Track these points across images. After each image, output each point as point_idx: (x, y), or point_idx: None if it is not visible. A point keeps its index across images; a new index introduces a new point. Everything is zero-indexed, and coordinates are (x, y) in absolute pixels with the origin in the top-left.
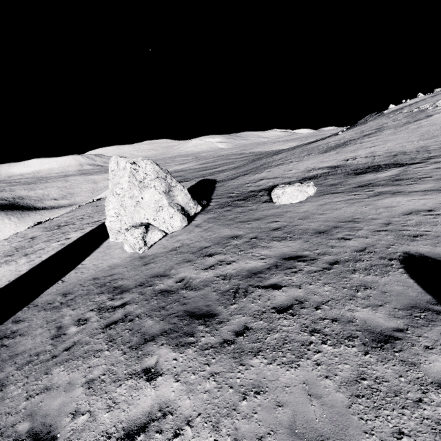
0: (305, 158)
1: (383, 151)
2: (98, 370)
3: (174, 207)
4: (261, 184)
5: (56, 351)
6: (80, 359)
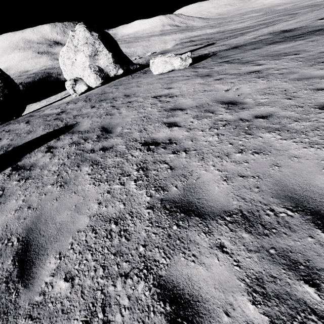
0: (303, 15)
1: None
2: None
3: (92, 68)
4: (202, 52)
5: None
6: None
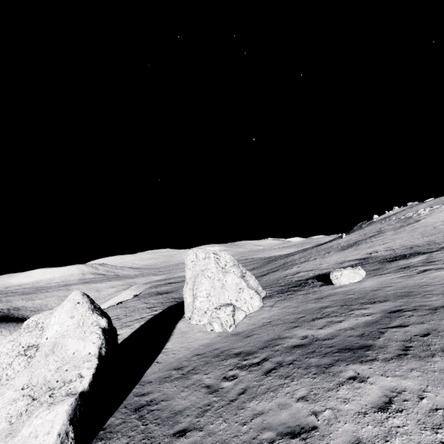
0: (327, 255)
1: (397, 245)
2: (300, 391)
3: (252, 289)
4: (302, 275)
5: (229, 398)
6: (269, 392)
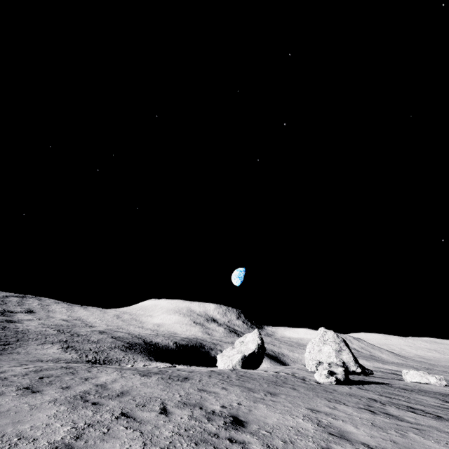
0: None
1: None
2: None
3: (337, 359)
4: None
5: None
6: None
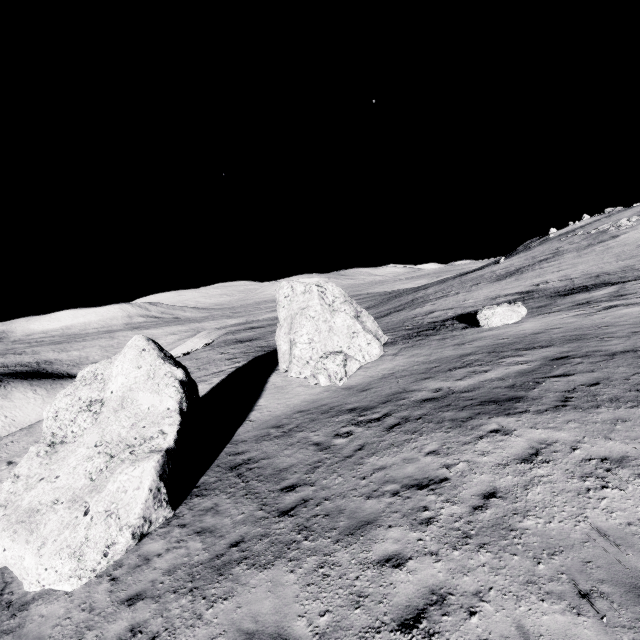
0: (475, 288)
1: (578, 273)
2: (430, 446)
3: (370, 333)
4: (437, 315)
5: (344, 454)
6: (393, 448)
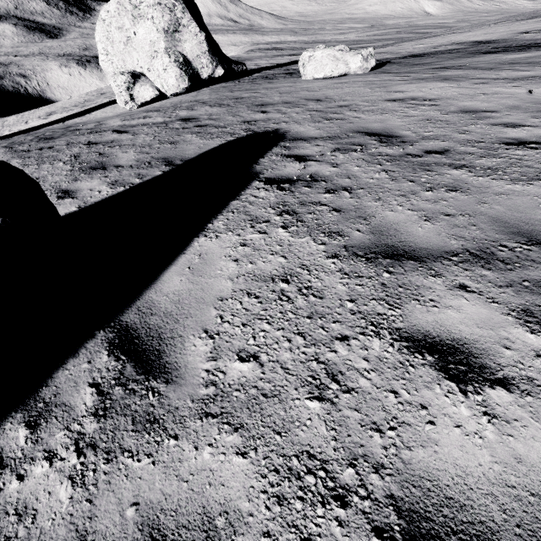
0: (479, 28)
1: None
2: None
3: (171, 56)
4: None
5: None
6: None
